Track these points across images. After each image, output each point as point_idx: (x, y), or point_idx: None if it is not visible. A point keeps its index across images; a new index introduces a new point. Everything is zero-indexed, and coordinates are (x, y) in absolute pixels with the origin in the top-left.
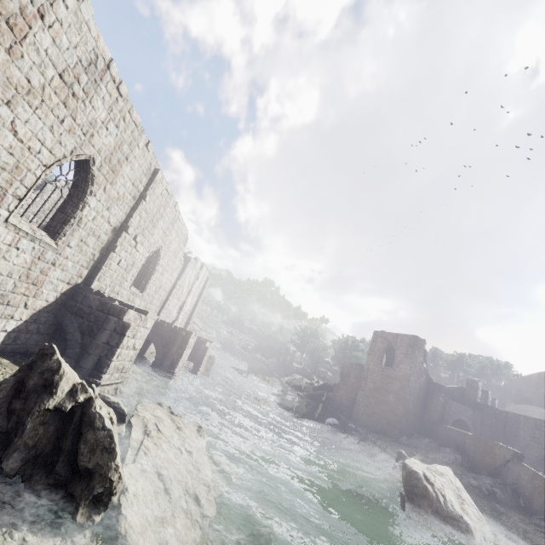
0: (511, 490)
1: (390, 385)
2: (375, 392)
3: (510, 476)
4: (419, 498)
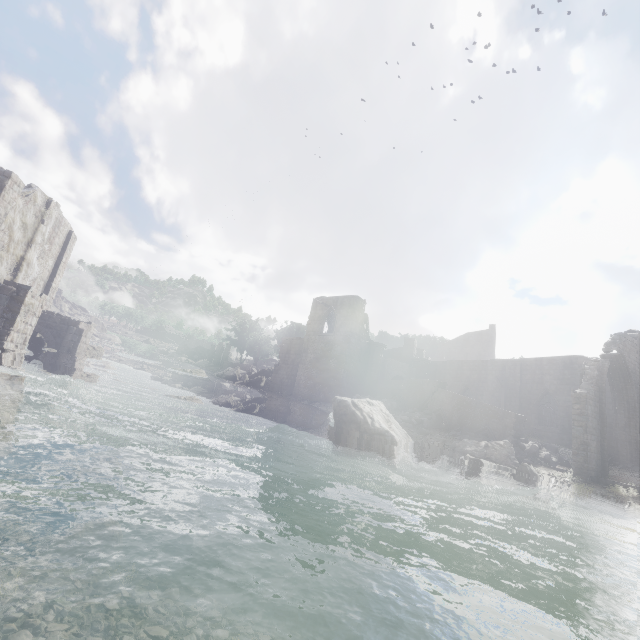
0: (436, 416)
1: (331, 351)
2: (316, 363)
3: (435, 405)
4: (348, 425)
